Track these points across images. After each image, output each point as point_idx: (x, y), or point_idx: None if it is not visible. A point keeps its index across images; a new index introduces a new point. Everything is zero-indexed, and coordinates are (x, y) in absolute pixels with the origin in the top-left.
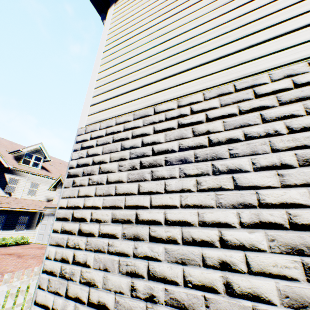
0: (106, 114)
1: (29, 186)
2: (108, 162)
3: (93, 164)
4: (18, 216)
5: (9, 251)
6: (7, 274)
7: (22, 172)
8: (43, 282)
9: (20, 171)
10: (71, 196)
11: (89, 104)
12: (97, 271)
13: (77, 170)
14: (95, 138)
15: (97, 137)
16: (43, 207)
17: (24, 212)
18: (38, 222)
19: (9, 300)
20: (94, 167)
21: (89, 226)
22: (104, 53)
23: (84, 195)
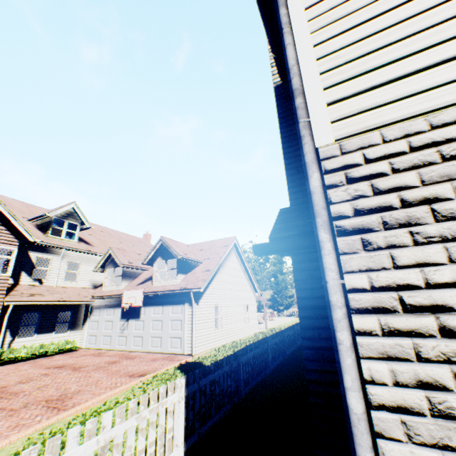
0: (387, 113)
1: (65, 267)
2: (453, 198)
3: (405, 206)
4: (56, 313)
5: (55, 362)
6: (132, 402)
7: (53, 247)
8: (386, 427)
9: (50, 247)
10: (373, 268)
11: (324, 101)
12: None
13: (362, 220)
14: (380, 160)
15: (385, 157)
16: (90, 296)
17: (64, 306)
18: (85, 319)
19: (140, 438)
20: (413, 210)
21: None
22: (309, 9)
23: (413, 264)
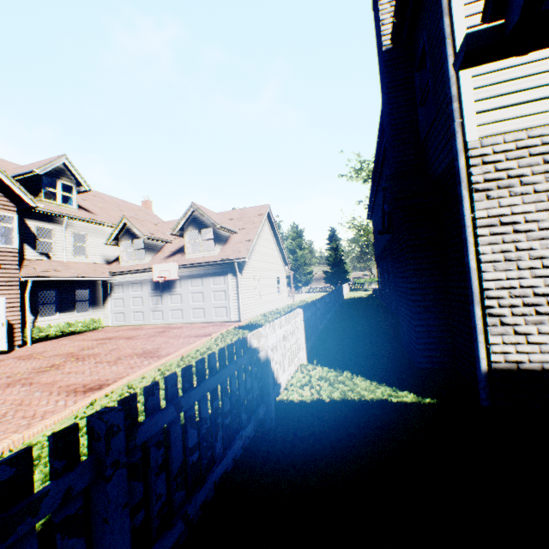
0: (508, 126)
1: (71, 240)
2: (529, 176)
3: (508, 179)
4: (73, 291)
5: (95, 337)
6: (287, 315)
7: (52, 215)
8: (486, 269)
9: (48, 214)
10: (489, 208)
11: (474, 111)
12: (545, 250)
13: (487, 185)
14: (500, 153)
15: (503, 152)
16: (107, 273)
17: (80, 284)
18: (105, 297)
19: (291, 338)
20: (511, 181)
21: (525, 226)
22: (469, 30)
23: (507, 206)
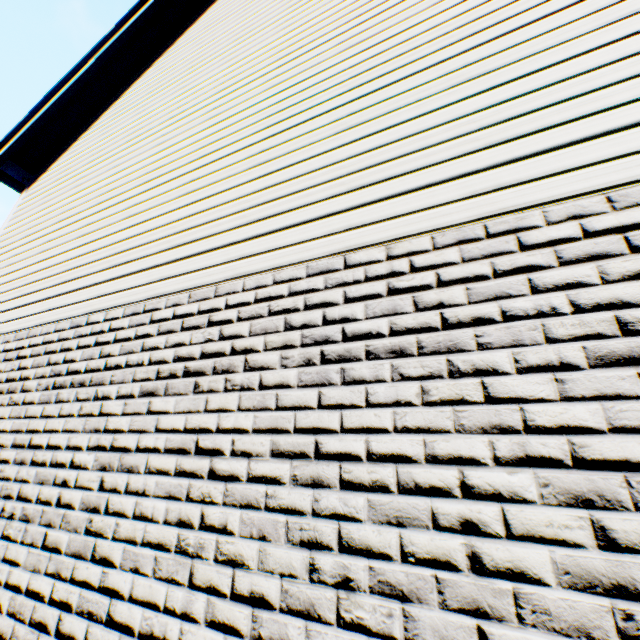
0: None
1: None
2: None
3: None
4: None
5: None
6: None
7: None
8: None
9: None
10: None
11: None
12: None
13: None
14: None
15: None
16: None
17: None
18: None
19: None
20: None
21: None
22: None
23: None
